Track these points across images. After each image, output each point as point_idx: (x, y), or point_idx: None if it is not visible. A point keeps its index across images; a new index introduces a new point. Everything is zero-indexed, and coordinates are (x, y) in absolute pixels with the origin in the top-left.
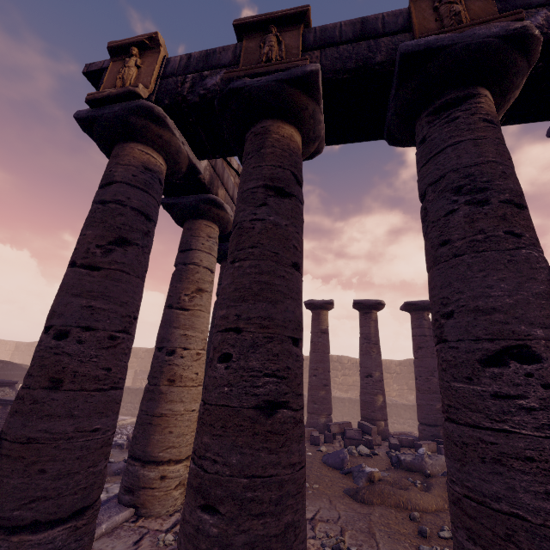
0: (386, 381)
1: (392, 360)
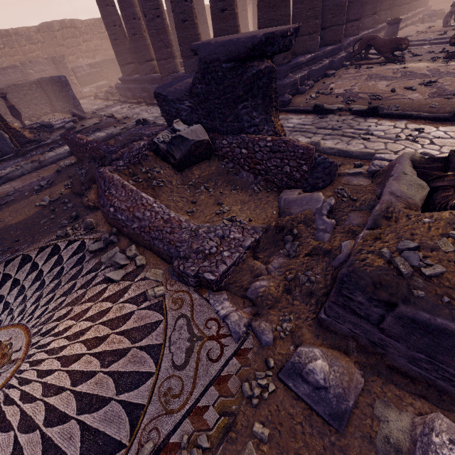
0: None
1: None
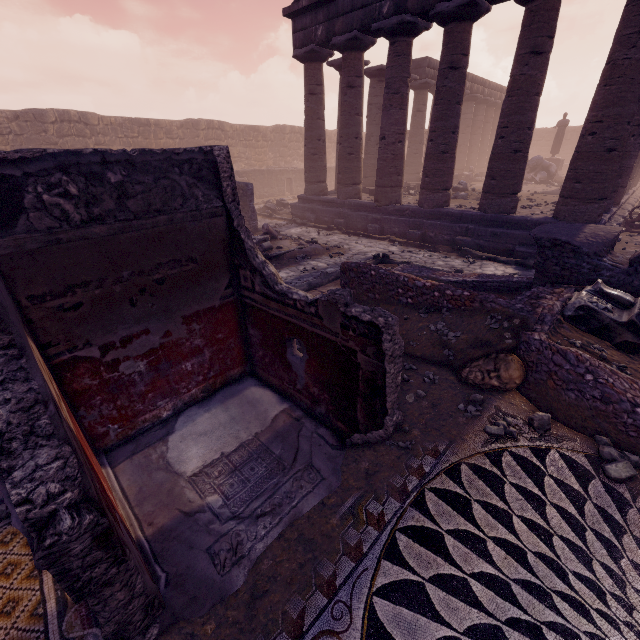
0: (264, 151)
1: (266, 127)
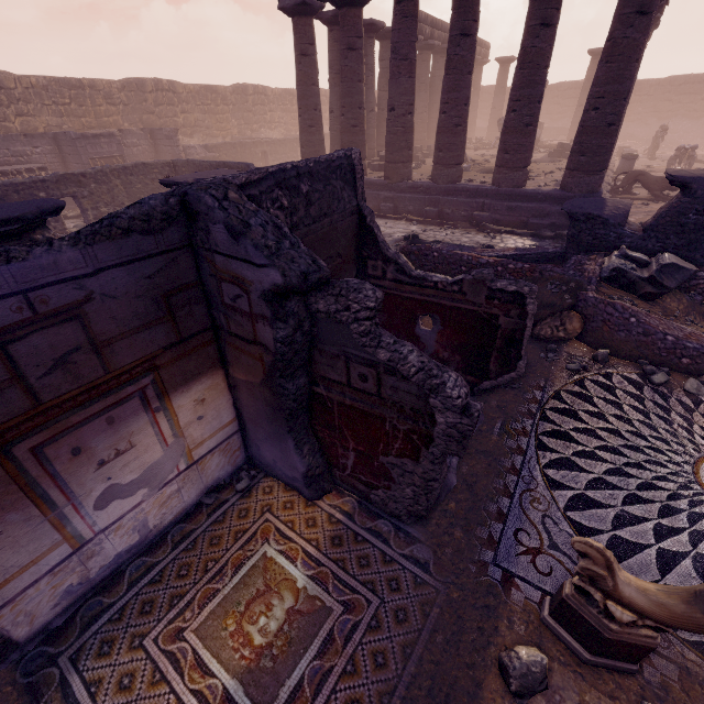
0: (226, 117)
1: (225, 86)
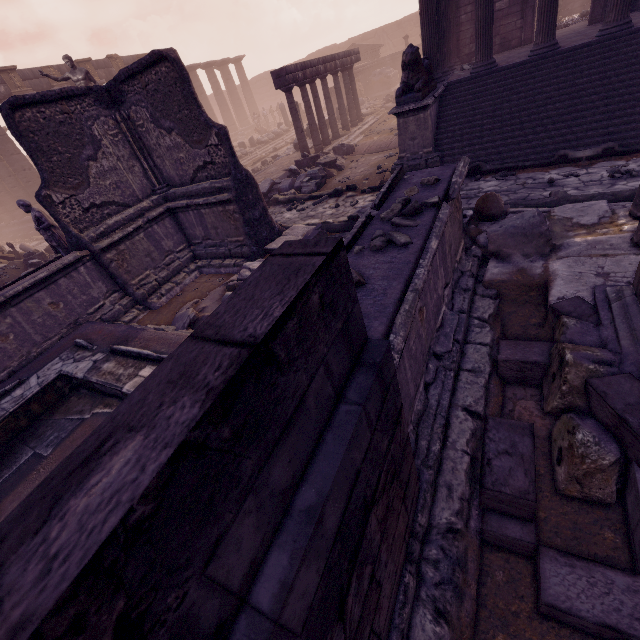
0: None
1: None
